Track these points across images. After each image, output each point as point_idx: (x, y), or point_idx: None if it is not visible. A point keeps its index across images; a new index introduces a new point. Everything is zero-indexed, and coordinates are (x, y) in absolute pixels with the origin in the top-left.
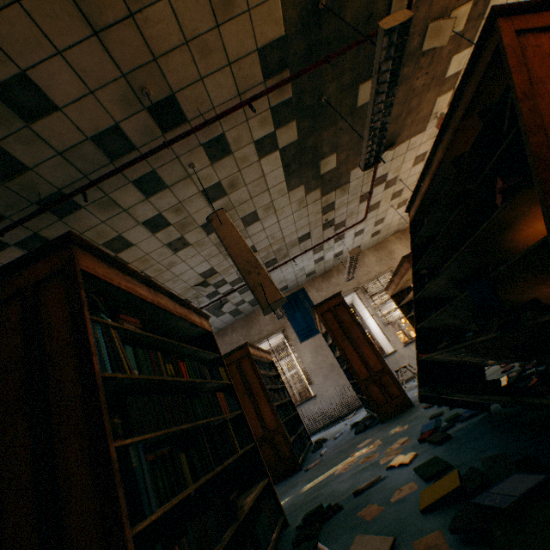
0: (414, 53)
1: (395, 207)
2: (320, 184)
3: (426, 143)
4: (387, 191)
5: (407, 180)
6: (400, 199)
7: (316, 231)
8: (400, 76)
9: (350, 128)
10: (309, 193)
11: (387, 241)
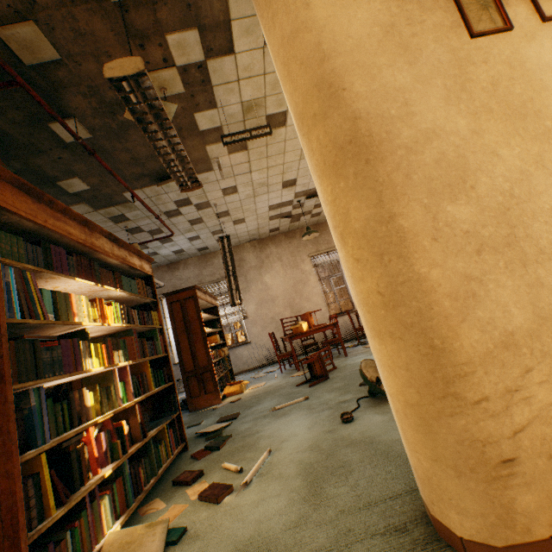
0: (122, 104)
1: (232, 223)
2: (81, 200)
3: (227, 179)
4: (204, 211)
5: (228, 205)
6: (233, 218)
7: (121, 234)
8: (118, 122)
9: (78, 158)
10: (71, 206)
11: (242, 246)
